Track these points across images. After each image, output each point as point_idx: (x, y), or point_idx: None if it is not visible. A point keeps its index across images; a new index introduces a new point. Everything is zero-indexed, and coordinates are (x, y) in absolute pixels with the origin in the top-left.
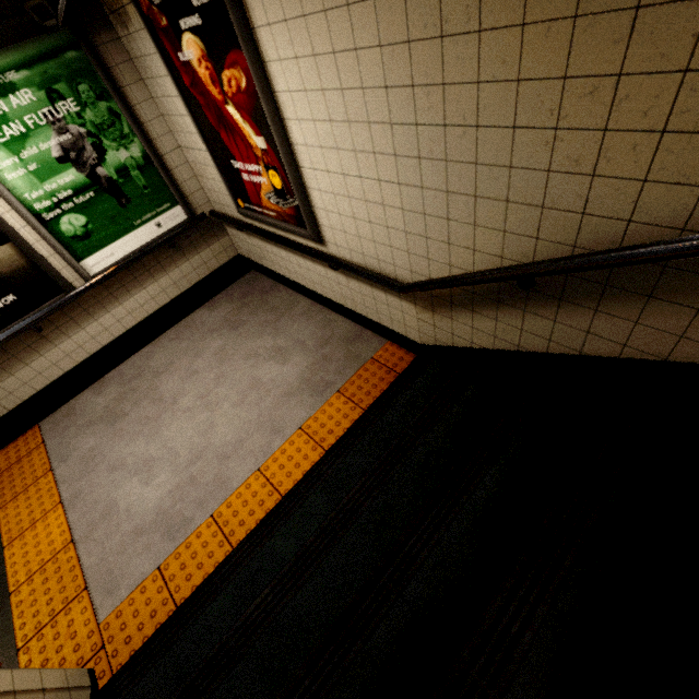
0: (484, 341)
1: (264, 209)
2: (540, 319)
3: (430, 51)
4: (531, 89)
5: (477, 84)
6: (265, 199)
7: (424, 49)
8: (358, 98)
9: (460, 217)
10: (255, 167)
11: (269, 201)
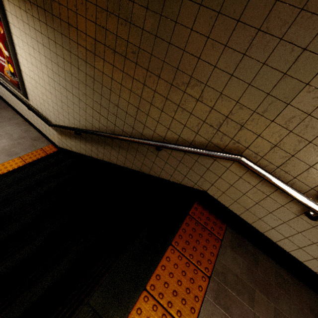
0: (74, 149)
1: (5, 75)
2: (83, 144)
3: (56, 66)
4: (74, 88)
5: (65, 80)
6: (6, 72)
7: (54, 65)
8: (40, 64)
9: (65, 110)
10: (3, 59)
11: (7, 74)
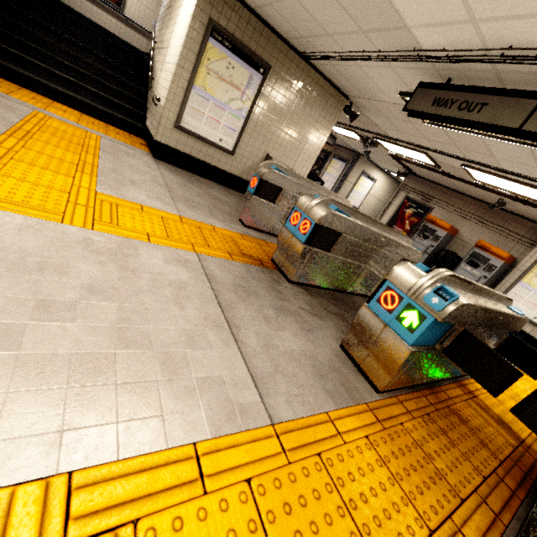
0: None
1: None
2: None
3: None
4: None
5: None
6: None
7: None
8: None
9: None
10: None
11: None
